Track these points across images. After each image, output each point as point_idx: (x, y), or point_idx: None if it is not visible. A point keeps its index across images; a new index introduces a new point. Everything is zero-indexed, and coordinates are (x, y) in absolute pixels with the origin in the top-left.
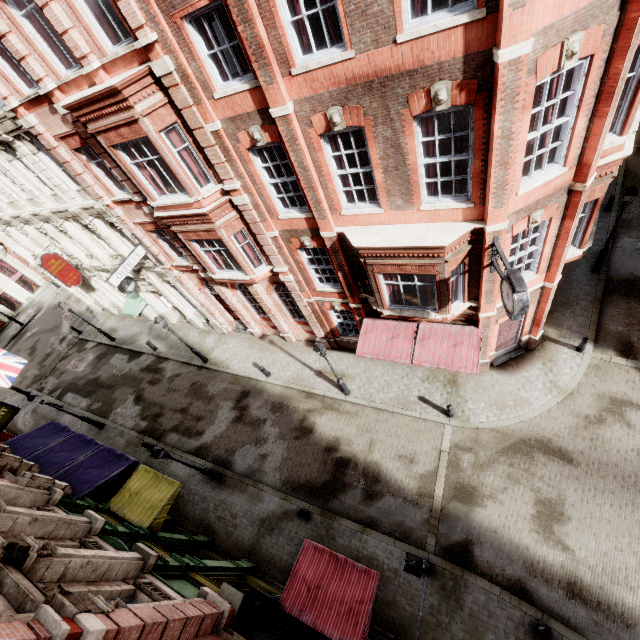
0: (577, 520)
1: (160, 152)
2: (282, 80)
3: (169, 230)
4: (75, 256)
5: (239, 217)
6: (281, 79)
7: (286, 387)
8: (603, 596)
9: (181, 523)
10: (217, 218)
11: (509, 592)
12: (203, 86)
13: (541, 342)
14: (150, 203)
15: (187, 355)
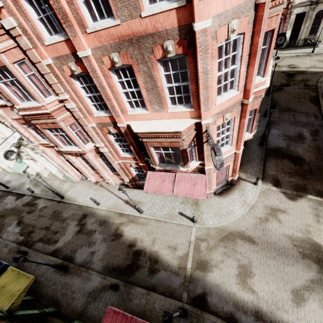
0: (258, 275)
1: (15, 75)
2: (82, 35)
3: (32, 123)
4: None
5: (72, 115)
6: (81, 35)
7: (108, 211)
8: (272, 317)
9: (39, 300)
10: (57, 116)
11: (226, 321)
12: (37, 37)
13: (238, 180)
14: (15, 106)
15: (52, 195)
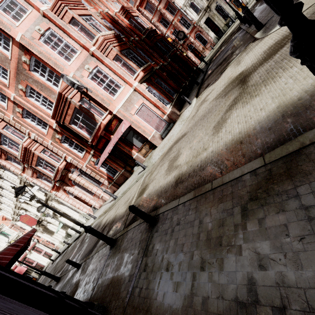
0: (184, 150)
1: (5, 135)
2: (9, 90)
3: (36, 170)
4: (34, 213)
5: (41, 145)
6: (8, 90)
7: (100, 217)
8: (191, 168)
9: None
10: (31, 148)
11: None
12: (3, 109)
13: (179, 116)
14: (18, 158)
15: (76, 237)
